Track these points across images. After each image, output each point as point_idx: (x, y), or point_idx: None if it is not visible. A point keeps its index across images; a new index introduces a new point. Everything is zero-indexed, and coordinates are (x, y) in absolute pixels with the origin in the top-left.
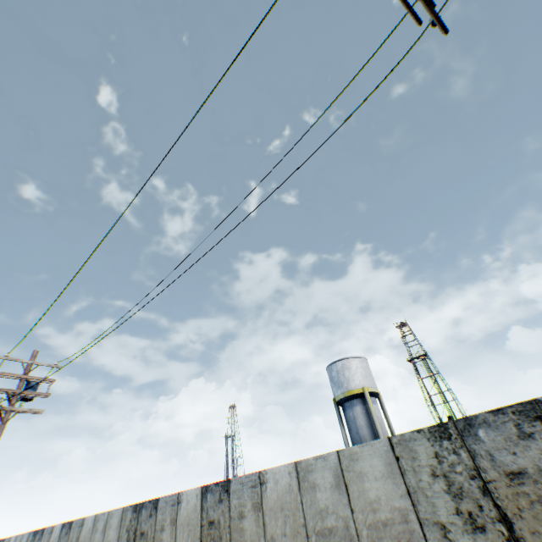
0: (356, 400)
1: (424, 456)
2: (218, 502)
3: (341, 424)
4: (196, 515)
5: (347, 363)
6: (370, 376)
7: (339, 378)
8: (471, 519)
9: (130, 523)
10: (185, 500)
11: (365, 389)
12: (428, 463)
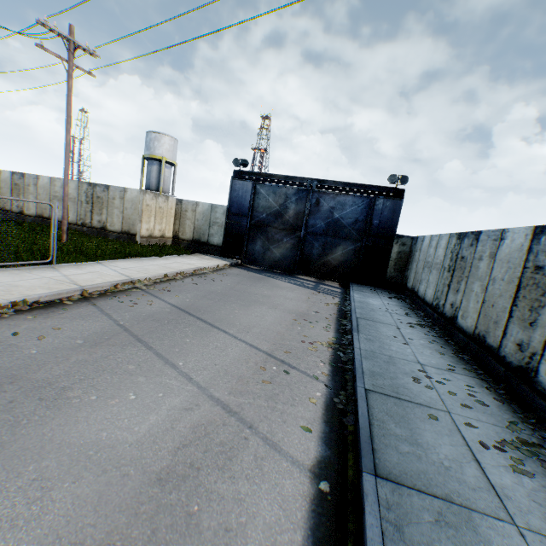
0: (156, 162)
1: (85, 188)
2: (21, 179)
3: (142, 172)
4: (10, 180)
5: (159, 137)
6: (173, 152)
7: (150, 144)
8: (88, 202)
9: None
10: (4, 173)
11: (164, 158)
12: (85, 190)
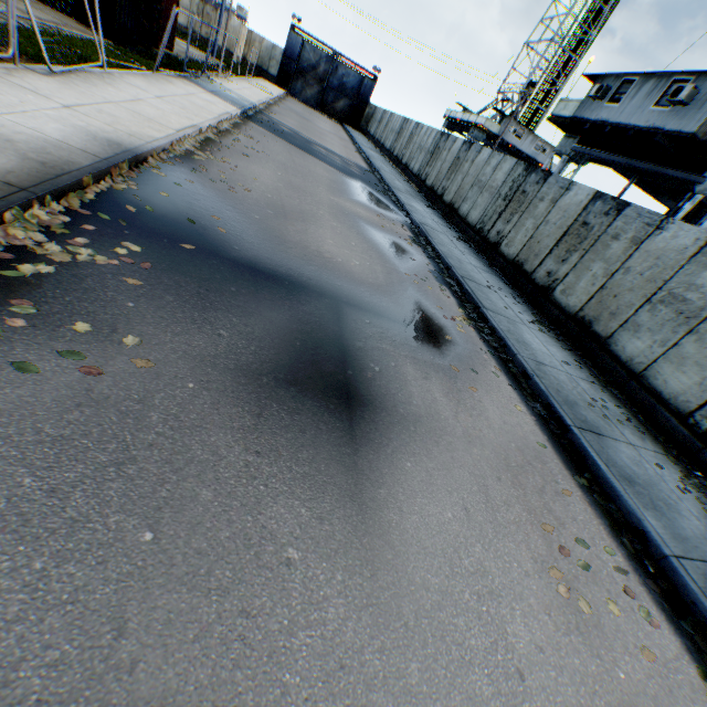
0: None
1: (197, 3)
2: None
3: None
4: None
5: None
6: None
7: None
8: (198, 16)
9: None
10: None
11: None
12: (197, 5)
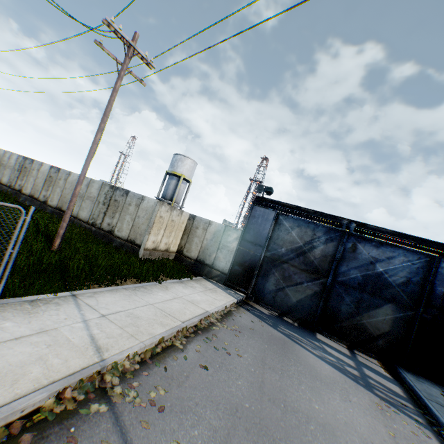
0: (175, 177)
1: (106, 190)
2: (55, 173)
3: (162, 183)
4: (47, 172)
5: (183, 159)
6: (191, 172)
7: (174, 163)
8: (104, 203)
9: (22, 162)
10: (45, 166)
11: (183, 175)
12: (106, 191)
